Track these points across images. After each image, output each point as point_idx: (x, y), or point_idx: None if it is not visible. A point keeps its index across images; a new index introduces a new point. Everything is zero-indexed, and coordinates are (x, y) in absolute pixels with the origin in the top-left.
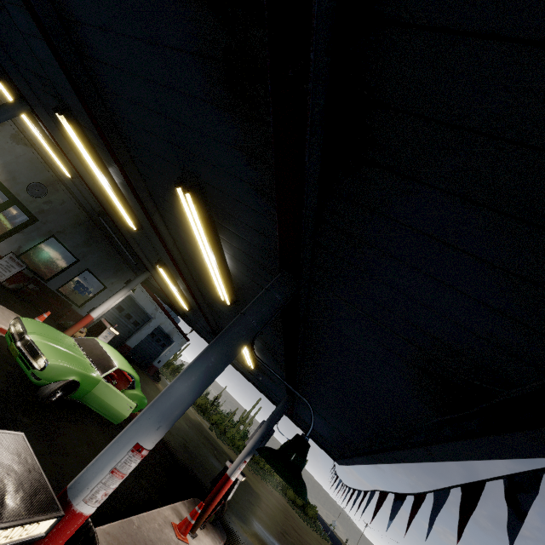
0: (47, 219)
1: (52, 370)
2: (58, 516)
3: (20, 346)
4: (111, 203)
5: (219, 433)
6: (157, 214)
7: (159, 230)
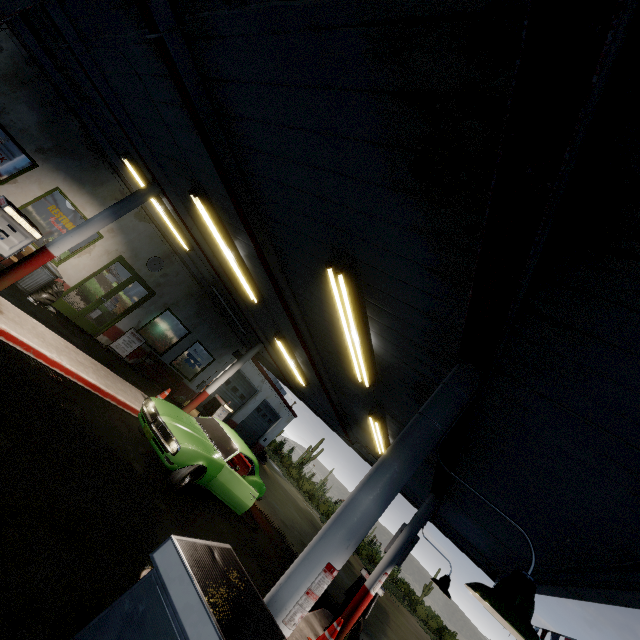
0: (163, 292)
1: (183, 455)
2: None
3: (153, 428)
4: (228, 275)
5: None
6: (287, 288)
7: (289, 305)
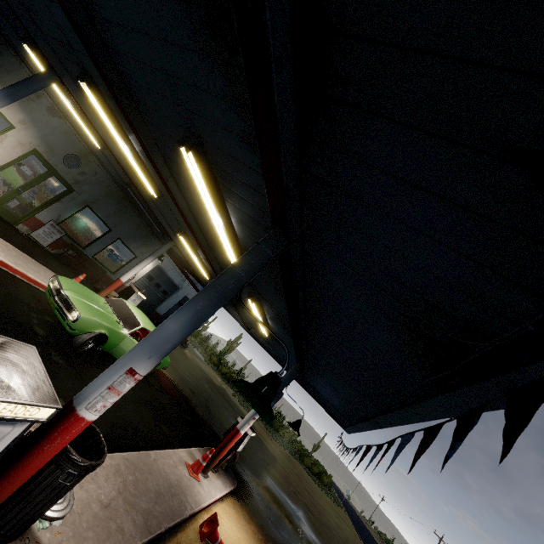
0: (82, 189)
1: (83, 323)
2: (56, 407)
3: (56, 299)
4: (135, 173)
5: (241, 400)
6: (171, 179)
7: (174, 195)
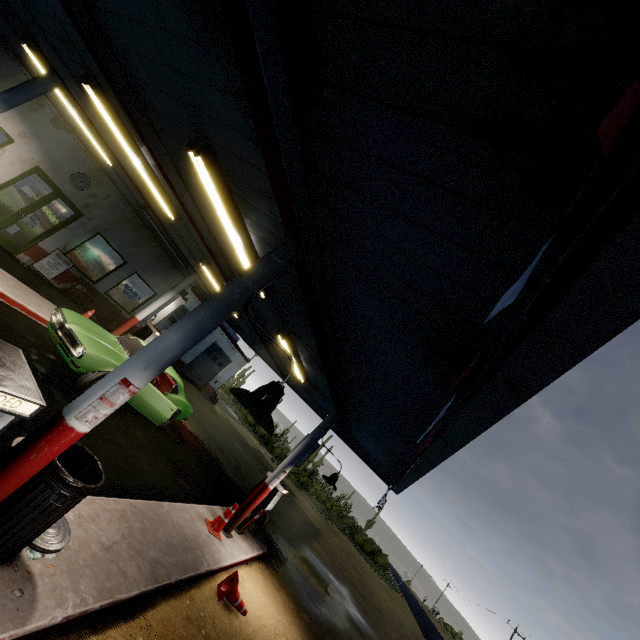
0: (92, 214)
1: (90, 360)
2: (39, 404)
3: (59, 334)
4: (151, 193)
5: None
6: (187, 195)
7: (191, 214)
